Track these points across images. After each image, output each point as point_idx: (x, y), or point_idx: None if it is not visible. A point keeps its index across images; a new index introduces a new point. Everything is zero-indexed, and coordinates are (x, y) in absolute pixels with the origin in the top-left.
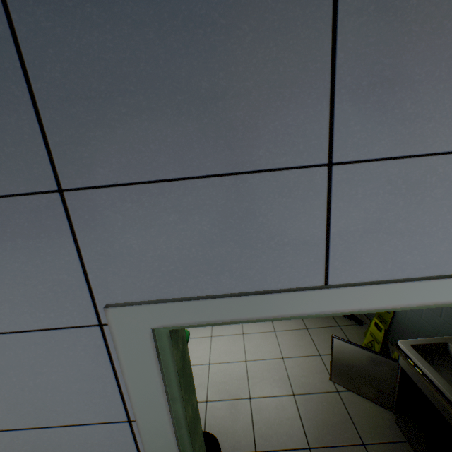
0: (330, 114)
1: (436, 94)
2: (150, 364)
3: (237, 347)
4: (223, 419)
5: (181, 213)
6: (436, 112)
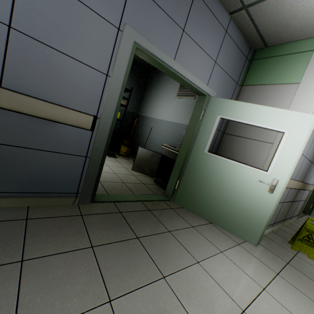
0: (186, 20)
1: (200, 32)
2: (128, 53)
3: None
4: None
5: (155, 15)
6: (199, 35)
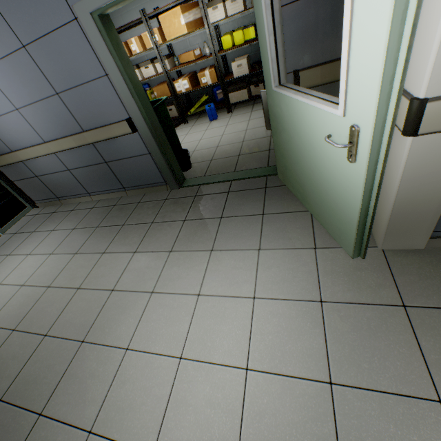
0: None
1: None
2: (98, 35)
3: (220, 131)
4: (200, 154)
5: None
6: None
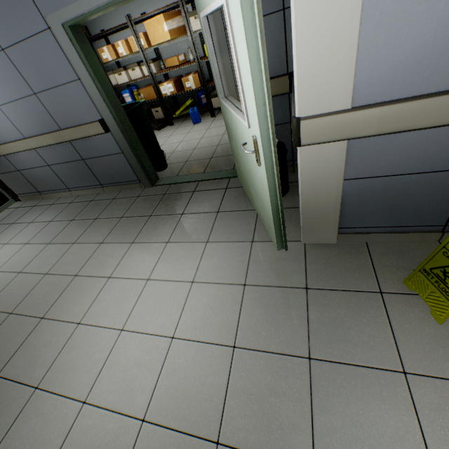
0: None
1: None
2: (69, 44)
3: (200, 134)
4: (177, 156)
5: None
6: None
